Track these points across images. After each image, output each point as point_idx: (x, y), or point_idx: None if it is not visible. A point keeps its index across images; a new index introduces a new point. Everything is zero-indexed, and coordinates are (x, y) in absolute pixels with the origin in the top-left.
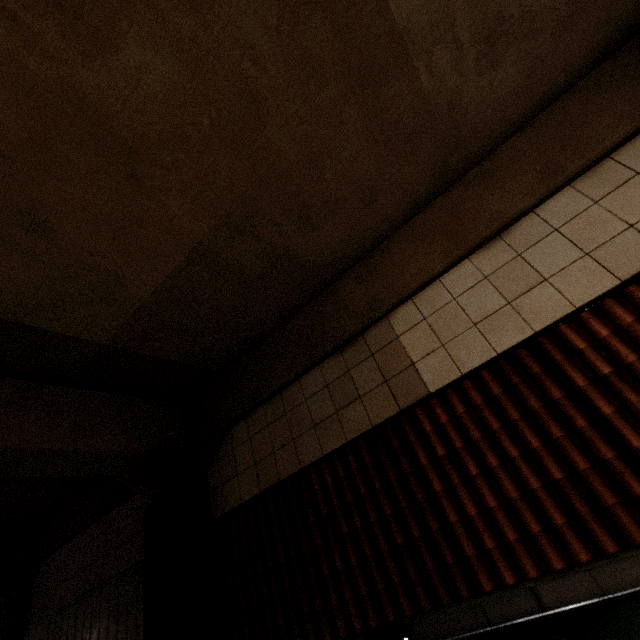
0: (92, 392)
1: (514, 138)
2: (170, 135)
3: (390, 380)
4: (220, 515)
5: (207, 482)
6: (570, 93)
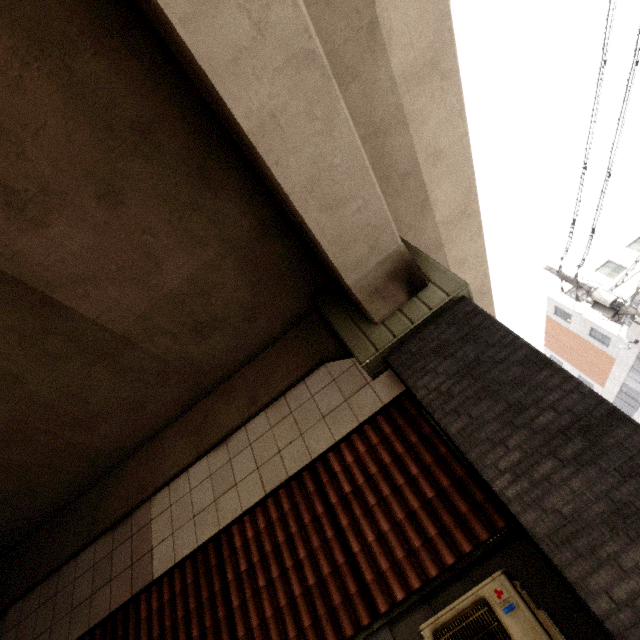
0: None
1: (246, 367)
2: None
3: (134, 564)
4: None
5: None
6: (275, 344)
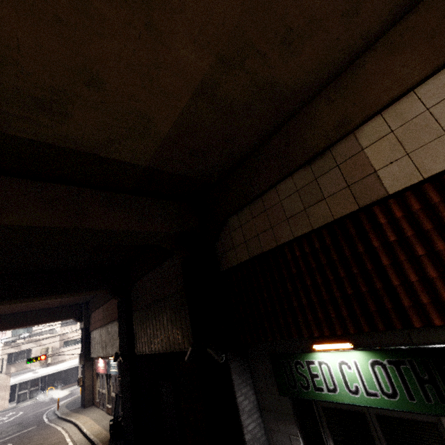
0: (143, 198)
1: None
2: None
3: (352, 185)
4: (225, 269)
5: (215, 251)
6: None
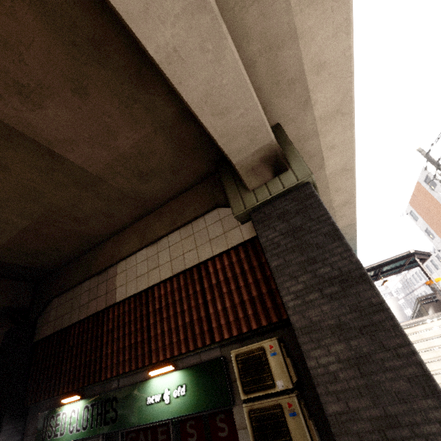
0: None
1: (173, 201)
2: (2, 199)
3: (108, 293)
4: (36, 340)
5: (36, 324)
6: (191, 190)
